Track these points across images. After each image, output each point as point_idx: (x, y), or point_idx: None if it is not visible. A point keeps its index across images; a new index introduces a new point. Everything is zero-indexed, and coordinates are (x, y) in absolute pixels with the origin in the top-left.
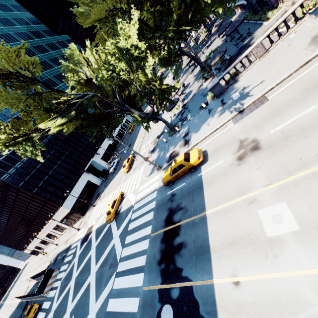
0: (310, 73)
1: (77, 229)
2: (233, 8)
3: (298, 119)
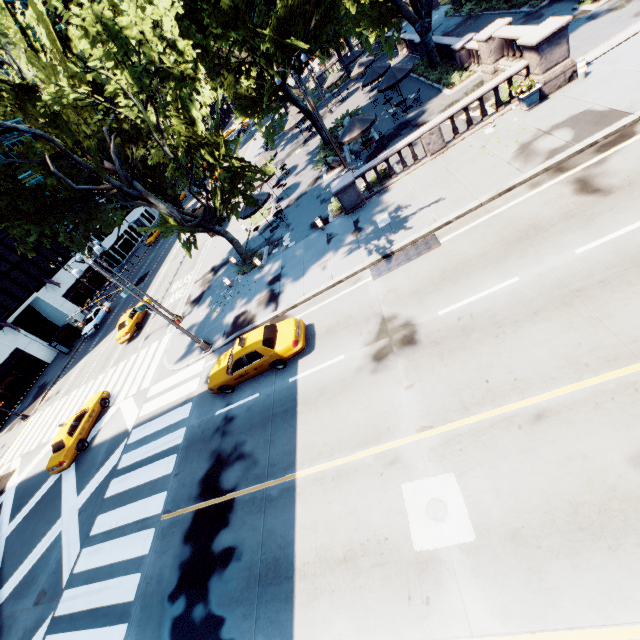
0: (513, 211)
1: None
2: (396, 42)
3: (488, 297)
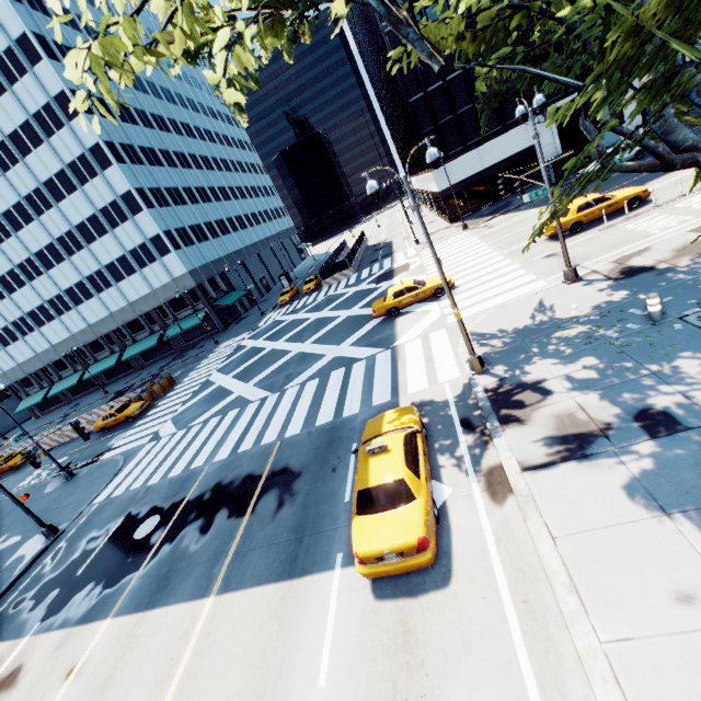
0: None
1: (415, 240)
2: None
3: None
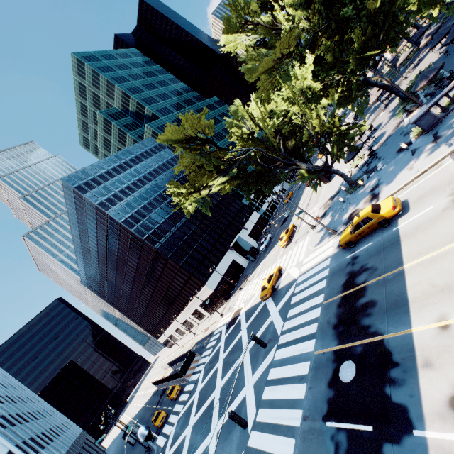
0: None
1: (220, 314)
2: None
3: None
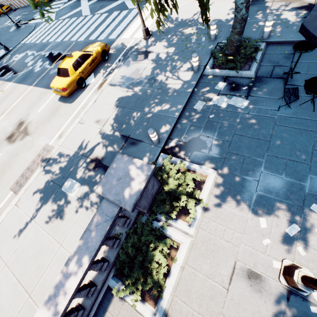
0: None
1: None
2: None
3: None
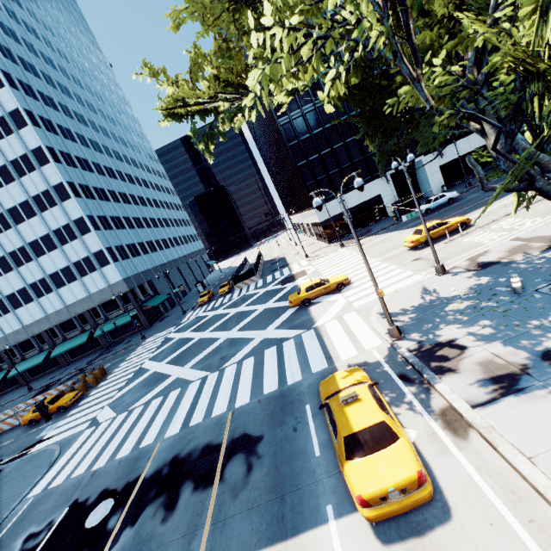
0: None
1: (305, 254)
2: None
3: None
